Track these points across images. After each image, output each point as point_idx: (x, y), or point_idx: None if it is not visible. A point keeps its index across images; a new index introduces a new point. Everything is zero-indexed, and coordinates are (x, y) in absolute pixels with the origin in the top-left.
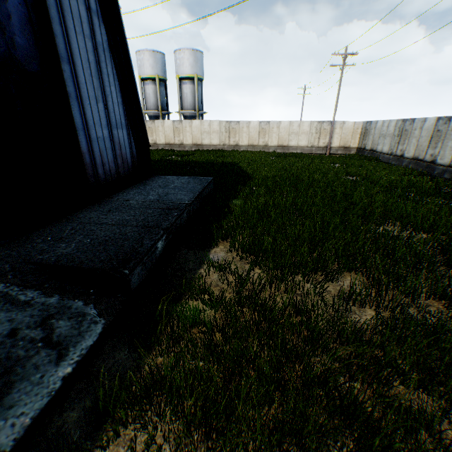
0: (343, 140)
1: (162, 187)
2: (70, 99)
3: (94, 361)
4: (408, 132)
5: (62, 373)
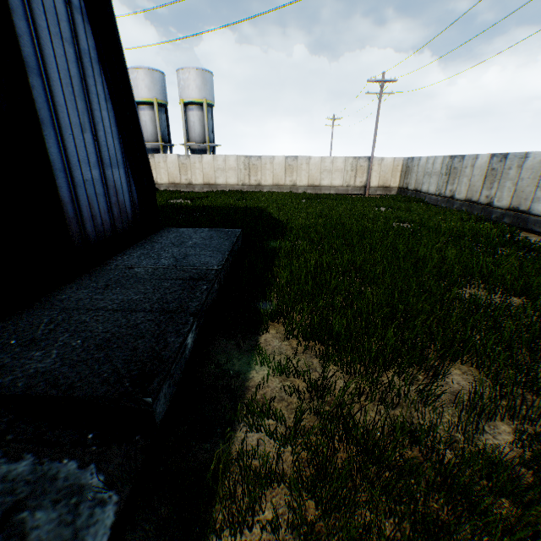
0: (382, 178)
1: (176, 245)
2: (43, 126)
3: None
4: (458, 170)
5: None
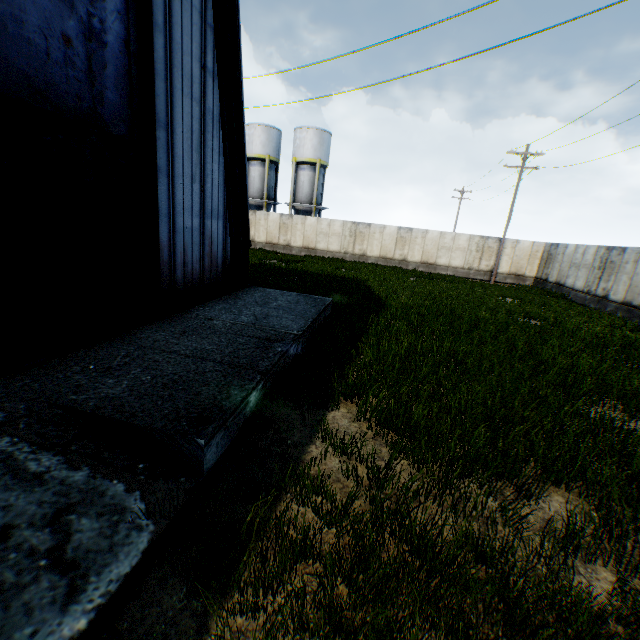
0: (515, 264)
1: (259, 304)
2: (159, 174)
3: (126, 607)
4: (615, 265)
5: (69, 629)
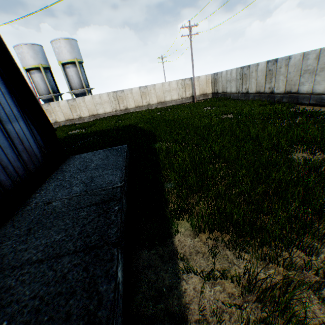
0: (201, 89)
1: (82, 170)
2: None
3: None
4: (248, 75)
5: None
